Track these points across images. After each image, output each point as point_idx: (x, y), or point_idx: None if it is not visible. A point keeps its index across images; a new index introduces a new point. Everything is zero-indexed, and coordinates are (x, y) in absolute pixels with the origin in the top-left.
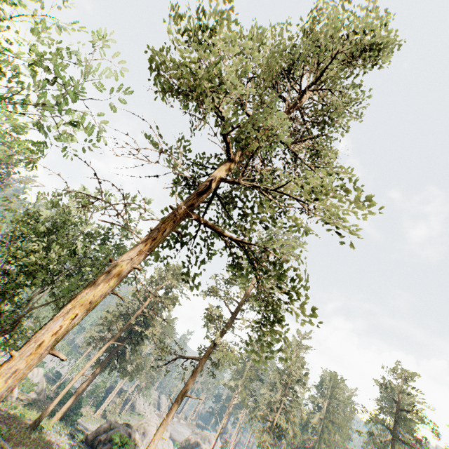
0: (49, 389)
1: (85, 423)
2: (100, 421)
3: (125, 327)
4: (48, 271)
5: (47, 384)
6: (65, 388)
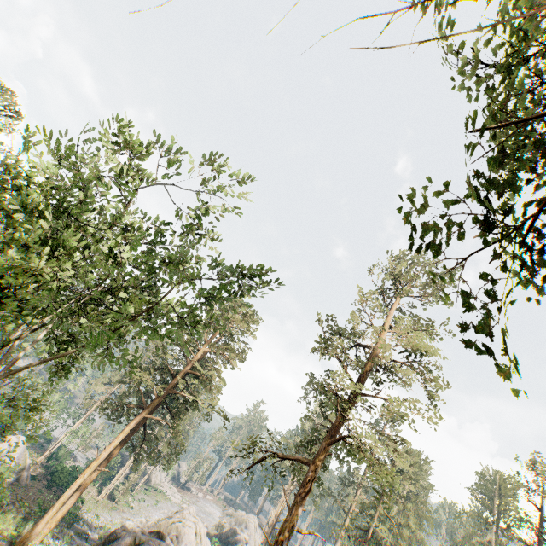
0: (34, 460)
1: (88, 513)
2: (107, 505)
3: (166, 392)
4: (50, 293)
5: (31, 453)
6: (66, 491)
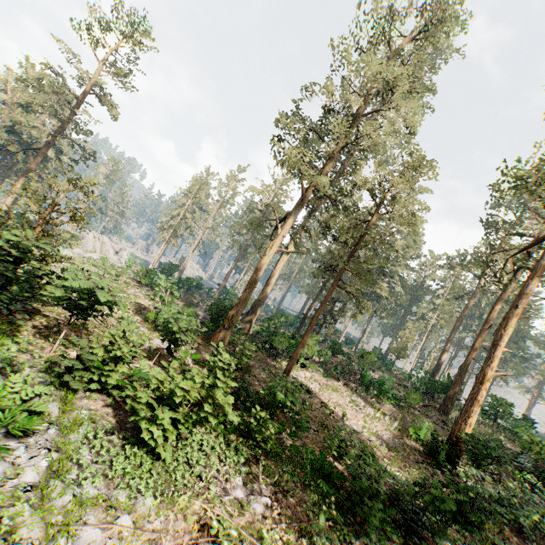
0: None
1: None
2: None
3: None
4: None
5: None
6: None
